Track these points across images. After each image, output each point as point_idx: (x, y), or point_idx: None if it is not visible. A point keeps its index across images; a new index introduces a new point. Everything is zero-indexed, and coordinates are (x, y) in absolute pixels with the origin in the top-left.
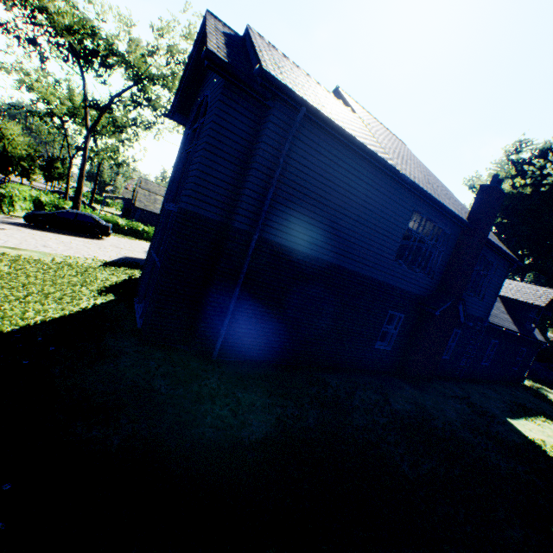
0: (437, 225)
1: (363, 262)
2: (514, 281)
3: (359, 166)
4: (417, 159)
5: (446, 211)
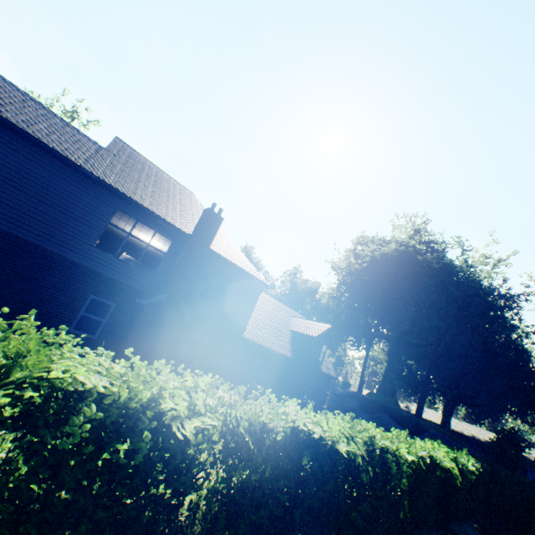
0: (154, 230)
1: (47, 237)
2: (308, 320)
3: (39, 155)
4: (196, 202)
5: (152, 215)
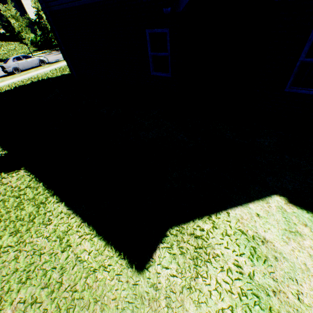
0: None
1: None
2: None
3: None
4: None
5: None
